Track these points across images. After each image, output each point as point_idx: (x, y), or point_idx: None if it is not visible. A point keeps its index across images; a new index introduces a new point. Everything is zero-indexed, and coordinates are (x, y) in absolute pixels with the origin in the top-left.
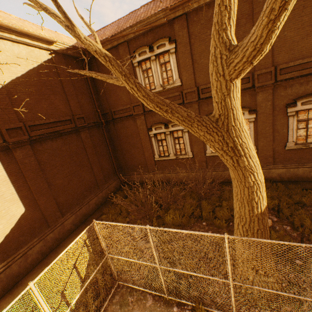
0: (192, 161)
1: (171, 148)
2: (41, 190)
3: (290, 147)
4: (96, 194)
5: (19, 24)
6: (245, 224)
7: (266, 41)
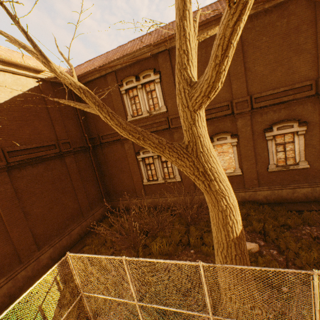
0: (181, 184)
1: (159, 172)
2: (16, 220)
3: (272, 169)
4: (79, 223)
5: (7, 54)
6: (223, 249)
7: (217, 80)
